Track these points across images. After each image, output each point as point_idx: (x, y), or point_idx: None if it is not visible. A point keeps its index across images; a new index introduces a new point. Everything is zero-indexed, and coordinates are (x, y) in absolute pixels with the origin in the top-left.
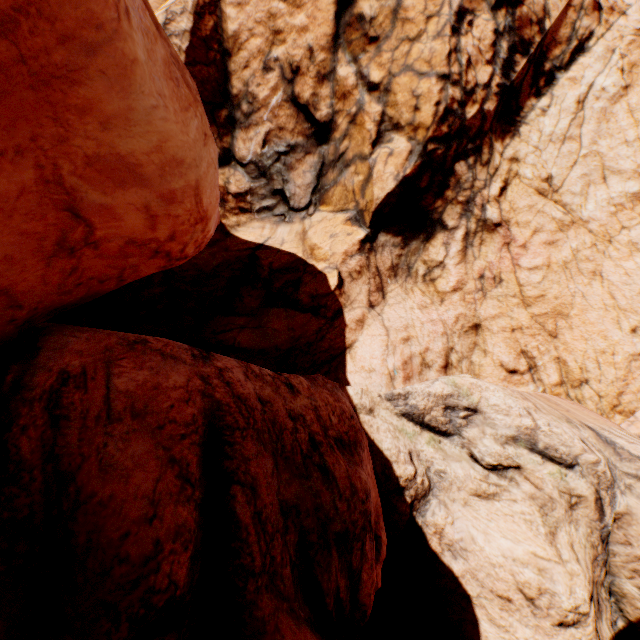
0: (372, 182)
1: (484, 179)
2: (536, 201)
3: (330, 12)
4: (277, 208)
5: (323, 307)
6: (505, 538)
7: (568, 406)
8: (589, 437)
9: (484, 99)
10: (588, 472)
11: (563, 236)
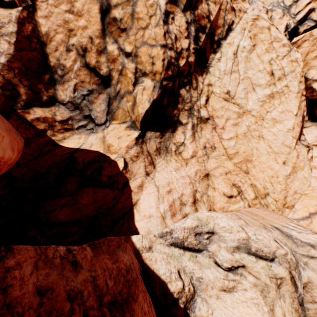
0: (137, 105)
1: (196, 96)
2: (224, 104)
3: (98, 17)
4: (88, 125)
5: (116, 182)
6: None
7: (262, 214)
8: (278, 235)
9: (188, 56)
10: (282, 260)
11: (241, 120)
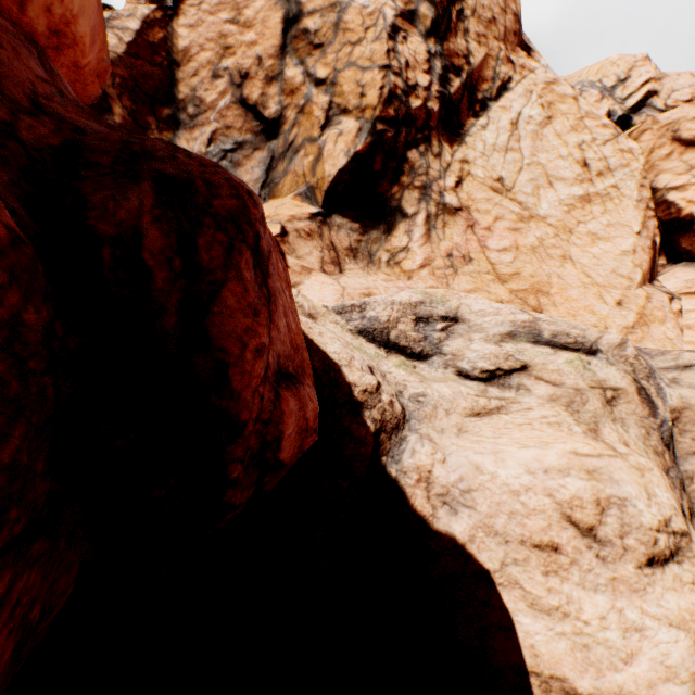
0: (323, 160)
1: (438, 170)
2: (492, 196)
3: (278, 29)
4: None
5: None
6: (526, 448)
7: None
8: None
9: (426, 99)
10: (616, 360)
11: (525, 226)
